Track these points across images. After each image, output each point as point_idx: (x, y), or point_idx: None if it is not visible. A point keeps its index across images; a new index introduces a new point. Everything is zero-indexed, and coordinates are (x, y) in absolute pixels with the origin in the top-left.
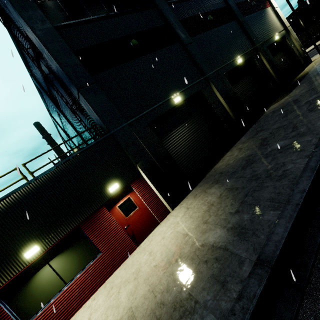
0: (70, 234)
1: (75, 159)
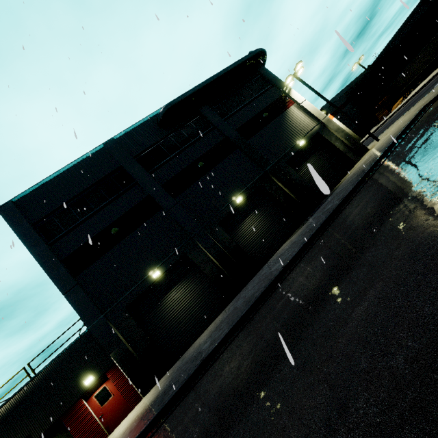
0: (53, 425)
1: (60, 358)
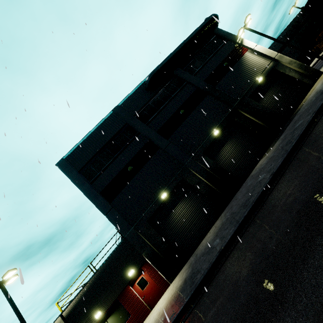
0: (114, 303)
1: (110, 258)
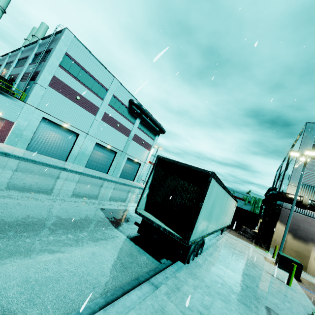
0: None
1: (2, 92)
